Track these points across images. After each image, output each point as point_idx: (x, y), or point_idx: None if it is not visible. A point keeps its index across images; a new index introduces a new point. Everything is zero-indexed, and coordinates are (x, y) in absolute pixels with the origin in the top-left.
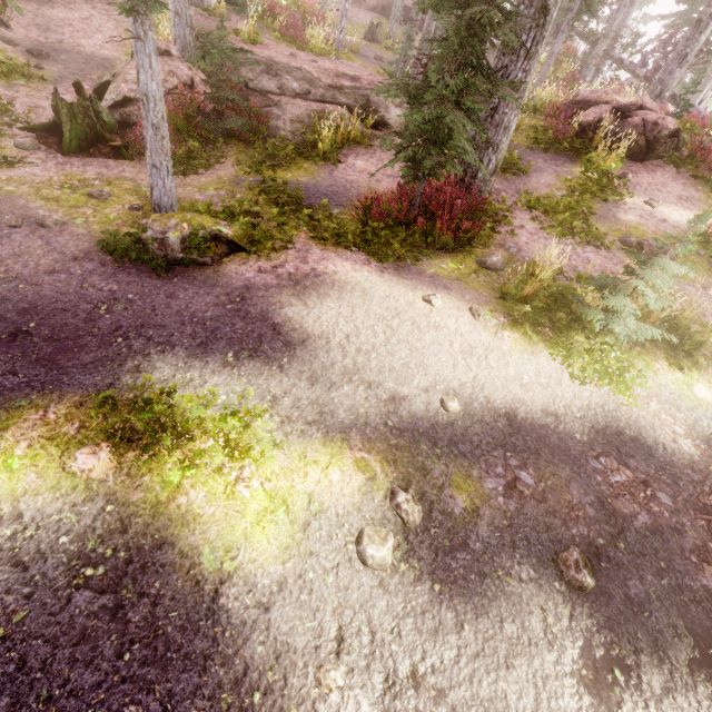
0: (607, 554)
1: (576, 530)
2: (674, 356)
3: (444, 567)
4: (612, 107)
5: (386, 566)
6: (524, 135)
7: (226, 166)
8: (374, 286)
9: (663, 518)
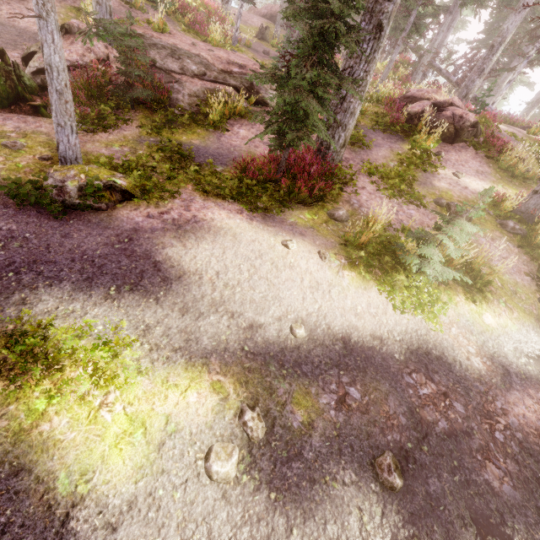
0: (414, 456)
1: (391, 436)
2: (470, 292)
3: (280, 477)
4: (431, 102)
5: (230, 479)
6: (368, 118)
7: (132, 127)
8: (243, 232)
9: (457, 424)
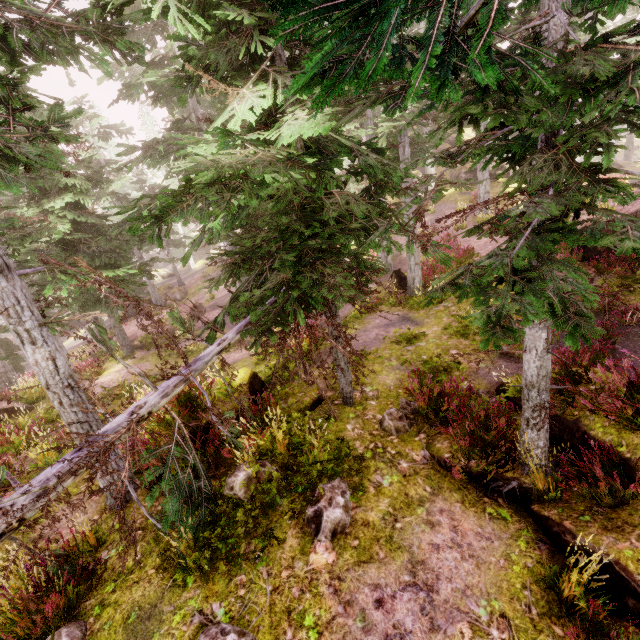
0: None
1: None
2: None
3: None
4: None
5: None
6: None
7: None
8: None
9: None
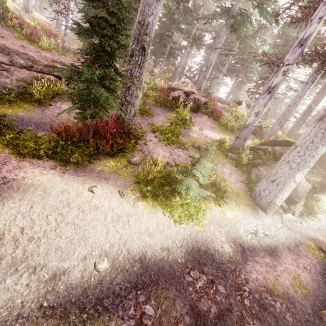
0: None
1: None
2: (216, 199)
3: None
4: (183, 91)
5: None
6: (151, 99)
7: None
8: (54, 185)
9: (222, 304)
